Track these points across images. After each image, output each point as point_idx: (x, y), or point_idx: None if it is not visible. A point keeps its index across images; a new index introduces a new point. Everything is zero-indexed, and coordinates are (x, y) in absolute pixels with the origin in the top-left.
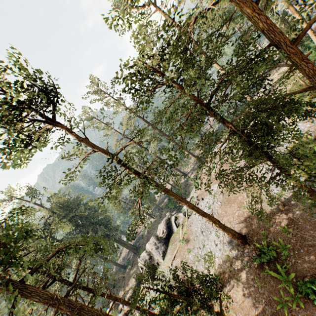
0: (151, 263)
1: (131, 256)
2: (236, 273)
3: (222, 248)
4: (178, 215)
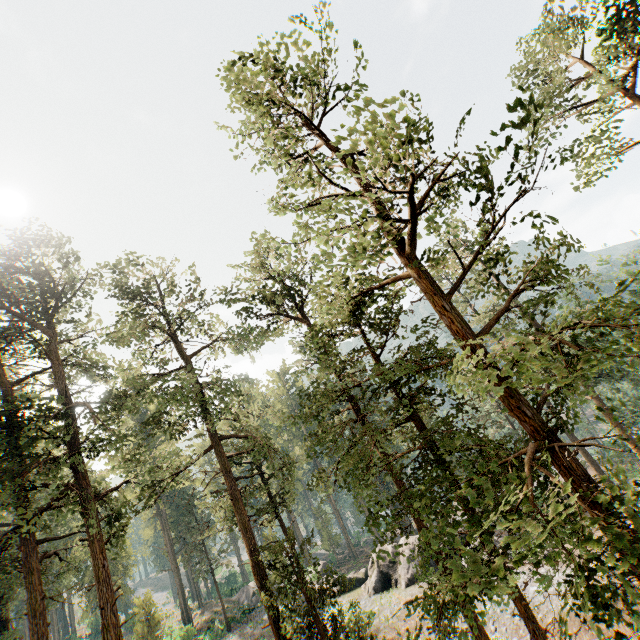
0: (389, 570)
1: None
2: None
3: None
4: None
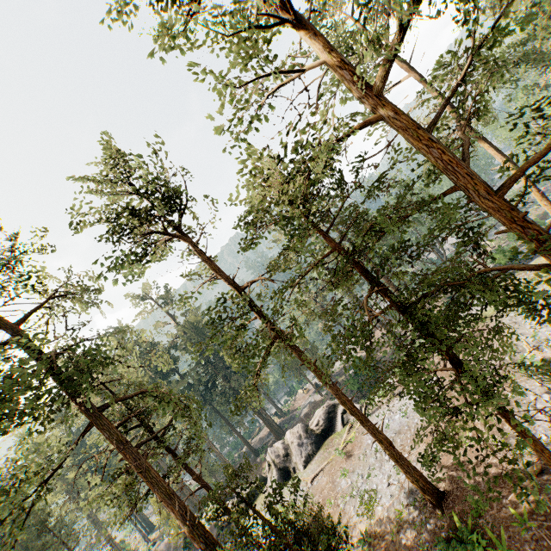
0: (285, 464)
1: (270, 440)
2: (401, 548)
3: (397, 495)
4: None
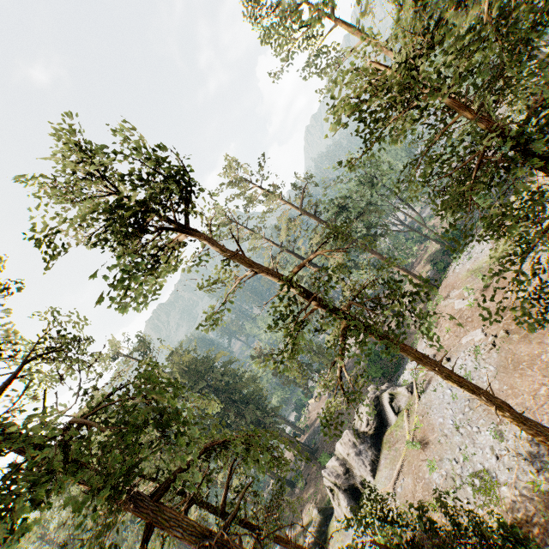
0: (349, 482)
1: (301, 463)
2: None
3: (516, 466)
4: (397, 391)
